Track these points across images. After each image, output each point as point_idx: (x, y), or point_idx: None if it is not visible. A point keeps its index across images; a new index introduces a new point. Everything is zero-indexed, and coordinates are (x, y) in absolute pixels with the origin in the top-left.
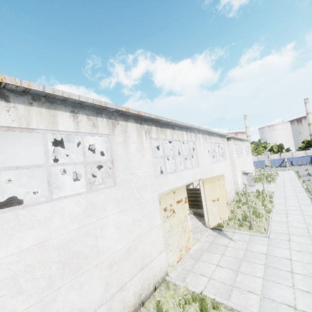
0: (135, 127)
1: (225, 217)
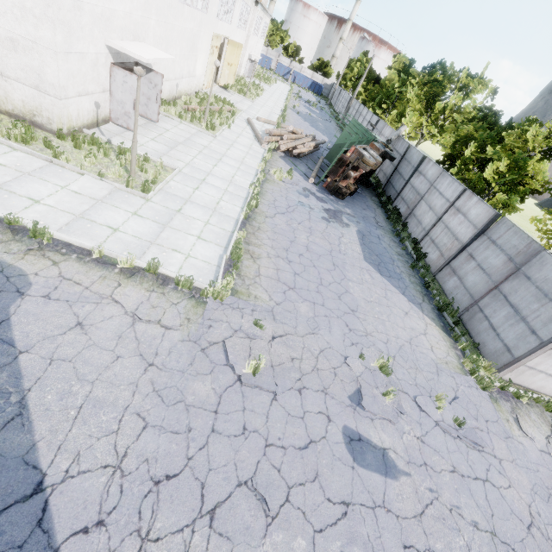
0: None
1: (230, 84)
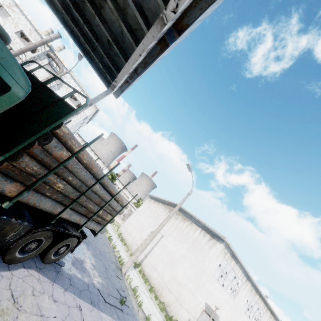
0: (269, 313)
1: None
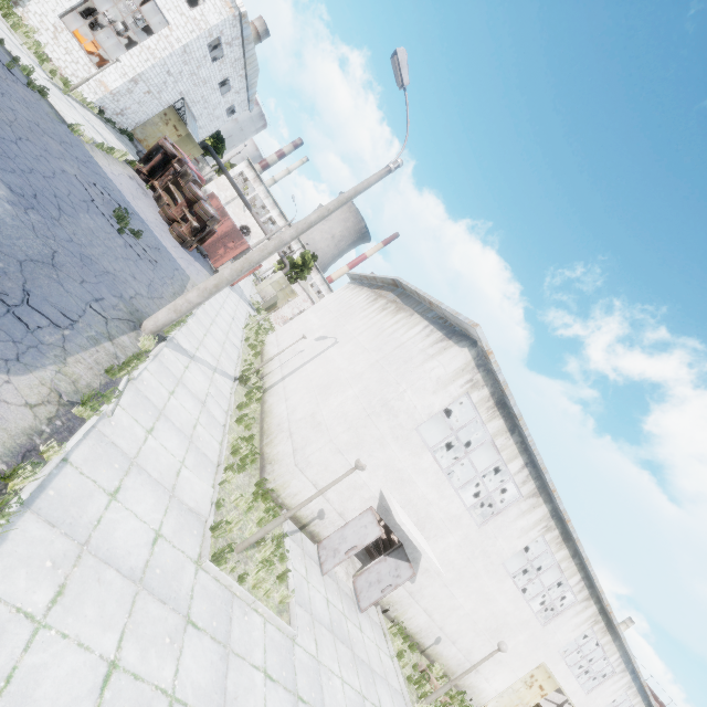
0: (593, 611)
1: None
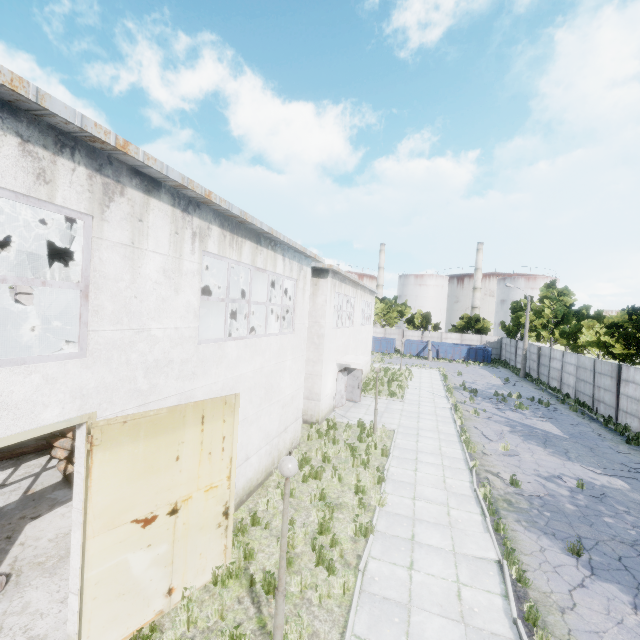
0: None
1: (202, 575)
